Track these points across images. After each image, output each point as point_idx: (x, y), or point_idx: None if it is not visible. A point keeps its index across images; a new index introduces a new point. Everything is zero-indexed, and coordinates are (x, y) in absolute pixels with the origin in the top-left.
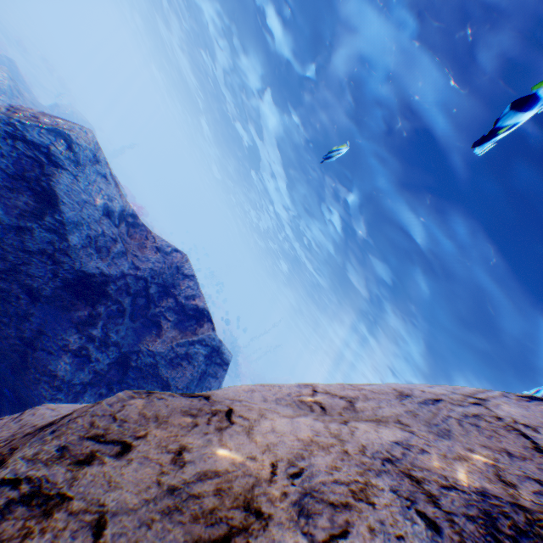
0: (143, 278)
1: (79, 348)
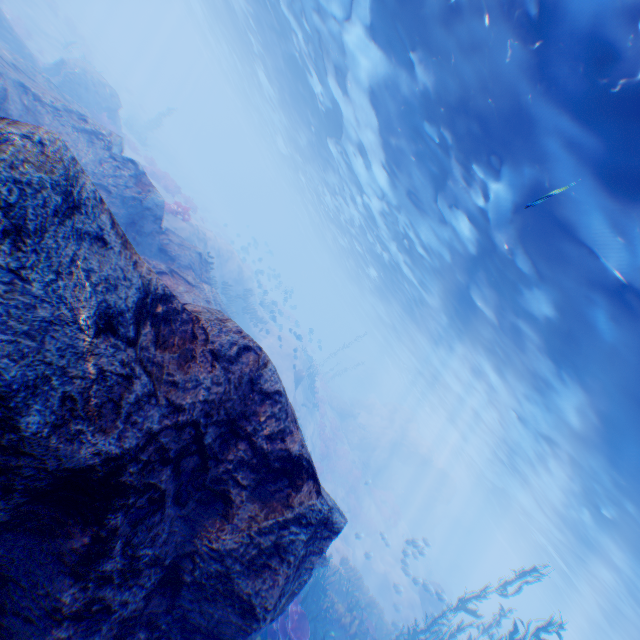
0: (192, 425)
1: (82, 605)
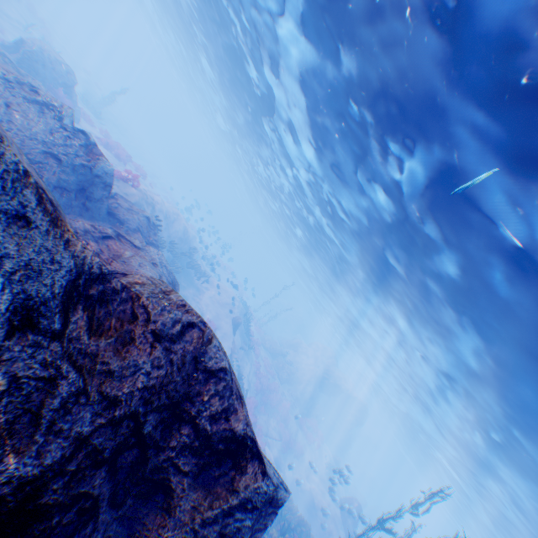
0: (131, 417)
1: None
